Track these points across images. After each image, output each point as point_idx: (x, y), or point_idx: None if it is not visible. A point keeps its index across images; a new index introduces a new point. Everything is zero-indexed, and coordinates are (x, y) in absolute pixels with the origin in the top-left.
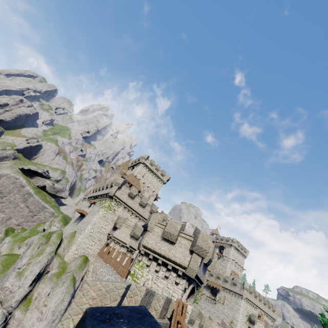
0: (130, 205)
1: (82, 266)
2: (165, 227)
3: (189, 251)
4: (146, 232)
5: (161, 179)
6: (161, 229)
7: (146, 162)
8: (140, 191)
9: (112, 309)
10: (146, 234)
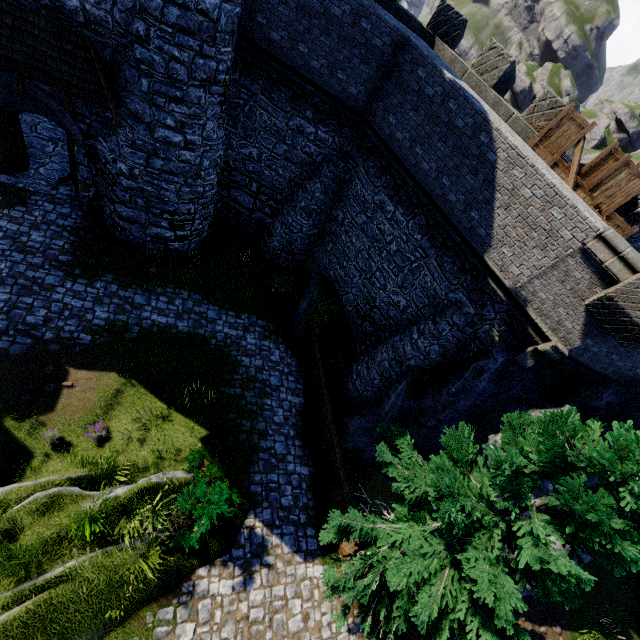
0: None
1: None
2: None
3: None
4: None
5: None
6: None
7: None
8: None
9: None
10: None
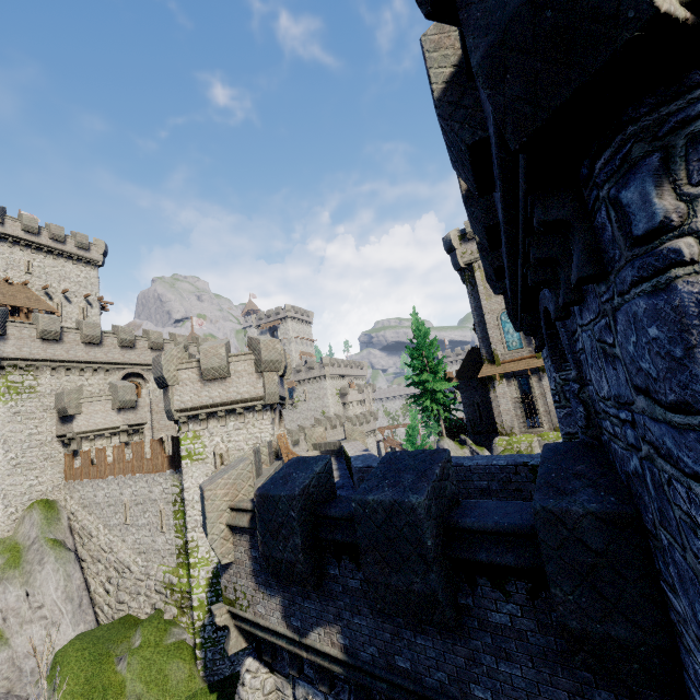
0: (65, 357)
1: (52, 516)
2: (201, 364)
3: (257, 376)
4: (169, 390)
5: (86, 257)
6: (192, 370)
7: (7, 228)
8: (51, 313)
9: (275, 477)
10: (172, 393)
